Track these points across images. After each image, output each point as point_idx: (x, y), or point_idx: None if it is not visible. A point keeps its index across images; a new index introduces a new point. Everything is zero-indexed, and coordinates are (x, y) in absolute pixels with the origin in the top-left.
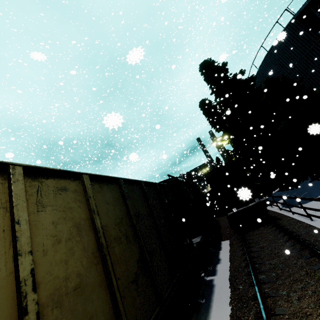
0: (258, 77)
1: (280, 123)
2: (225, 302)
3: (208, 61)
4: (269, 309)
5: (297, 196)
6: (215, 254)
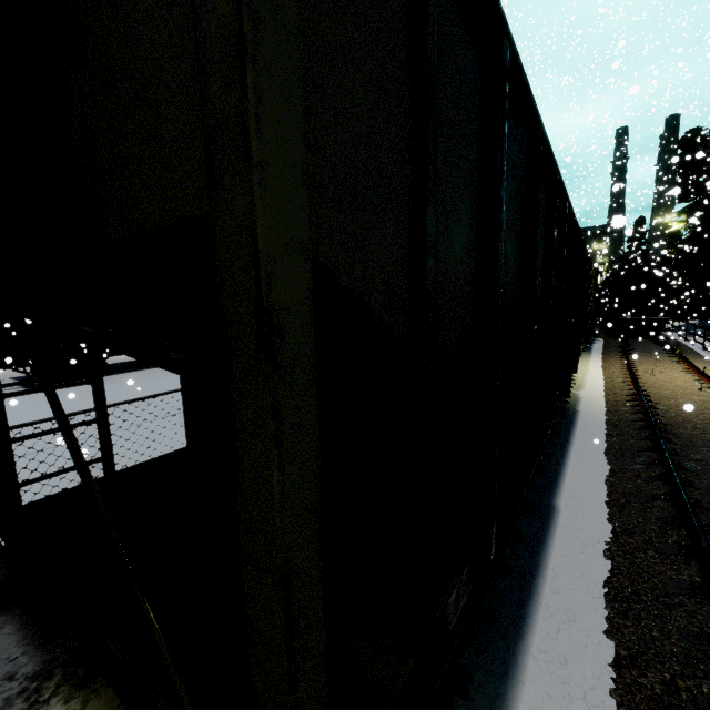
0: None
1: None
2: (601, 351)
3: None
4: (628, 352)
5: (709, 332)
6: (590, 341)
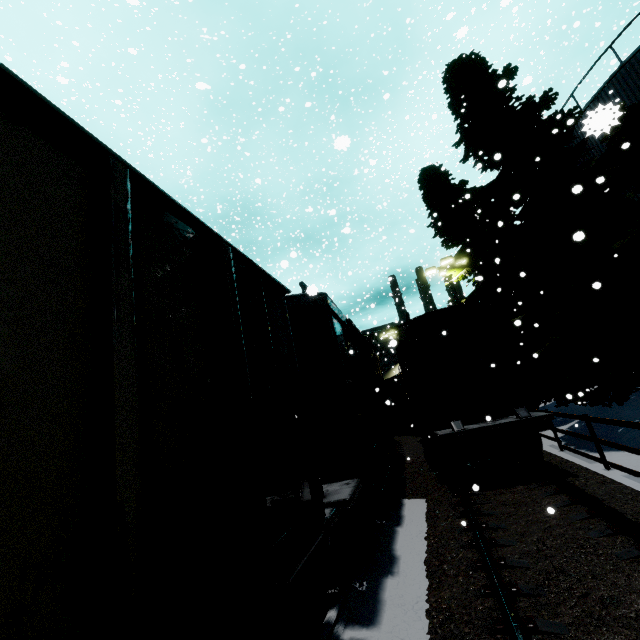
0: (575, 131)
1: (615, 238)
2: None
3: (470, 59)
4: None
5: (607, 426)
6: (384, 535)
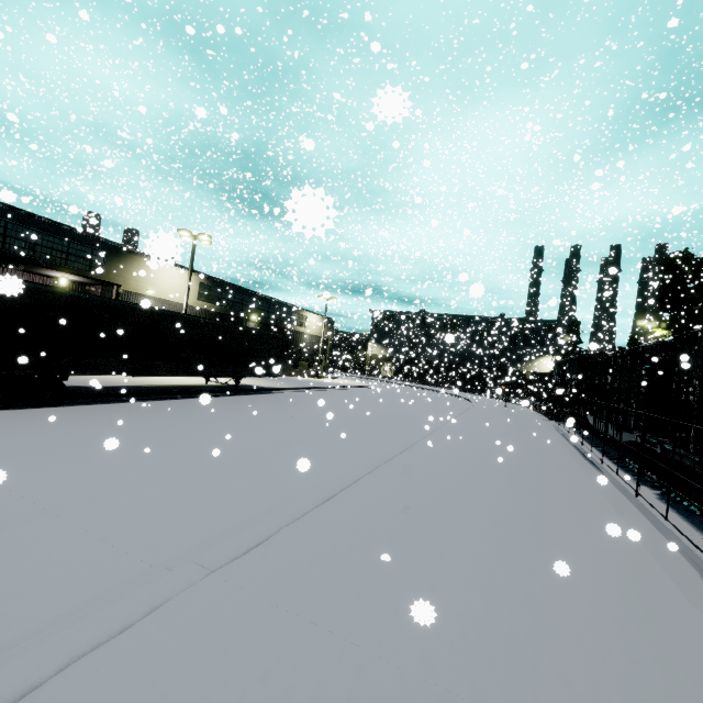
0: None
1: None
2: None
3: None
4: None
5: None
6: None
